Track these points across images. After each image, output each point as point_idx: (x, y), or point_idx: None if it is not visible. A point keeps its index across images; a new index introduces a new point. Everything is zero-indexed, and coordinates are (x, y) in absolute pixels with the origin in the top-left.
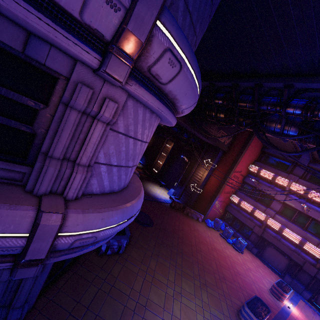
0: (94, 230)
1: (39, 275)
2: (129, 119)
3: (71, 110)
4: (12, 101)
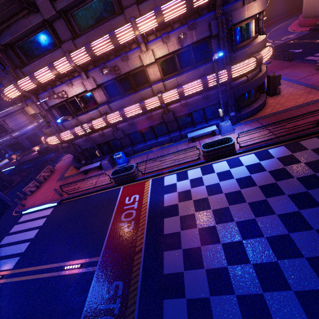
0: (15, 134)
1: (24, 142)
2: (7, 121)
3: (3, 125)
4: (3, 127)
